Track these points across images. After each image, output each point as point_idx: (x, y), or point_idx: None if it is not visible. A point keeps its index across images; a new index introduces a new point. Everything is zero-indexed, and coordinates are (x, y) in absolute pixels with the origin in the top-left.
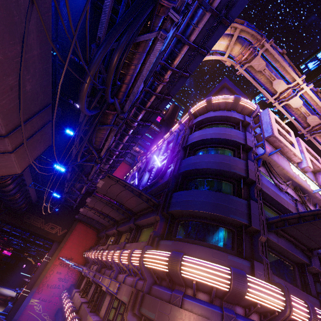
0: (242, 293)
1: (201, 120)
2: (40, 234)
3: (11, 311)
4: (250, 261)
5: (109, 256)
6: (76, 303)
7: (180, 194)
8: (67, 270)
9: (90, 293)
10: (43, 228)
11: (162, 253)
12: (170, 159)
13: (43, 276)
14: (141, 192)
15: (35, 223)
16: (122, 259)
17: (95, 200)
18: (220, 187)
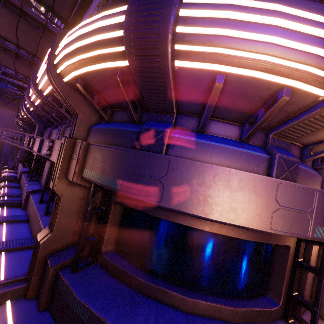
0: None
1: None
2: None
3: None
4: None
5: None
6: None
7: None
8: None
9: None
10: None
11: None
12: None
13: None
14: None
15: None
16: None
17: None
18: None
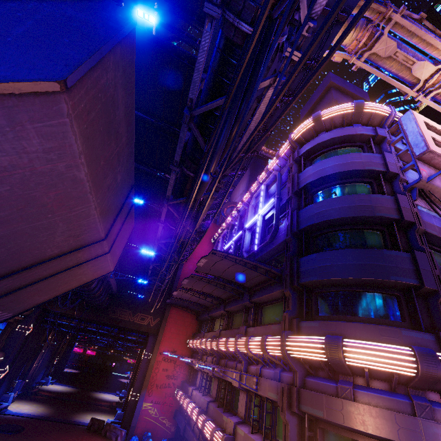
0: (435, 377)
1: (312, 148)
2: (130, 328)
3: (125, 418)
4: (433, 333)
5: (230, 345)
6: (199, 403)
7: (311, 258)
8: (173, 365)
9: (214, 390)
10: (133, 321)
11: (311, 338)
12: (279, 211)
13: (149, 376)
14: (257, 264)
15: (123, 317)
16: (252, 349)
17: (194, 280)
18: (364, 240)
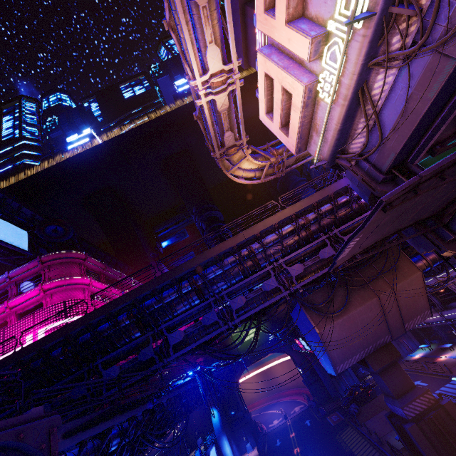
0: None
1: None
2: None
3: None
4: None
5: None
6: None
7: None
8: None
9: None
10: None
11: None
12: None
13: None
14: None
15: None
16: None
17: None
18: None
